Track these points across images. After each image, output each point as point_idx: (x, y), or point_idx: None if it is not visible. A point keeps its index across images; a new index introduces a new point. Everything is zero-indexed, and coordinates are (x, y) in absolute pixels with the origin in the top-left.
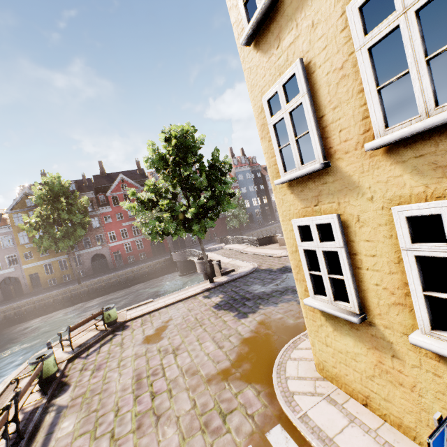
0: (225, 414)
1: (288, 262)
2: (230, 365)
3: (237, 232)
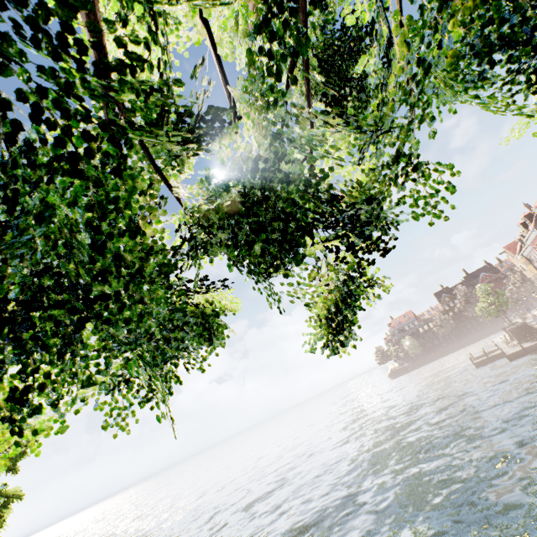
0: None
1: None
2: None
3: None
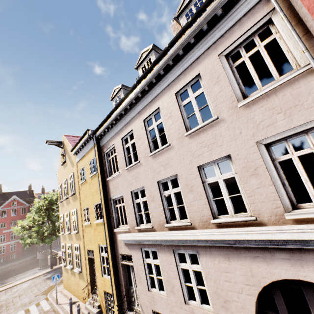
0: (31, 302)
1: None
2: (40, 293)
3: None
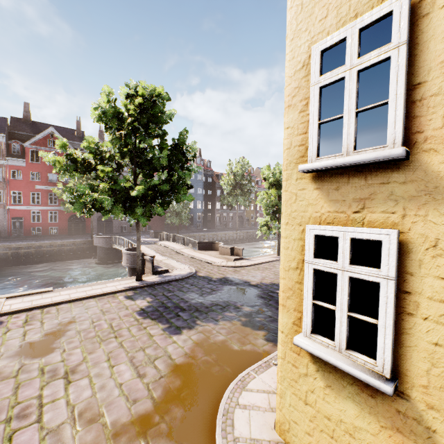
0: None
1: (228, 274)
2: (153, 408)
3: (174, 230)
